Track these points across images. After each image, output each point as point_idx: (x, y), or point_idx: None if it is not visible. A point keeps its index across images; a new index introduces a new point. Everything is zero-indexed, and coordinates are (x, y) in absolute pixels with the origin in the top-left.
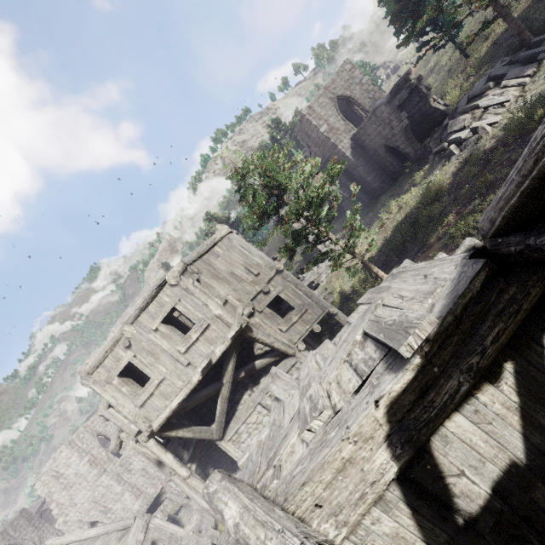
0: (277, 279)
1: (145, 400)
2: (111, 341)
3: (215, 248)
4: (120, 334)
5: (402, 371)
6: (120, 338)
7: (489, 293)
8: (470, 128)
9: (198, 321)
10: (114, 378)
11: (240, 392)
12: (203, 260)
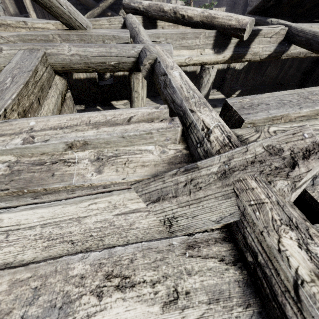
0: None
1: None
2: None
3: None
4: None
5: None
6: None
7: None
8: None
9: None
10: None
11: None
12: None
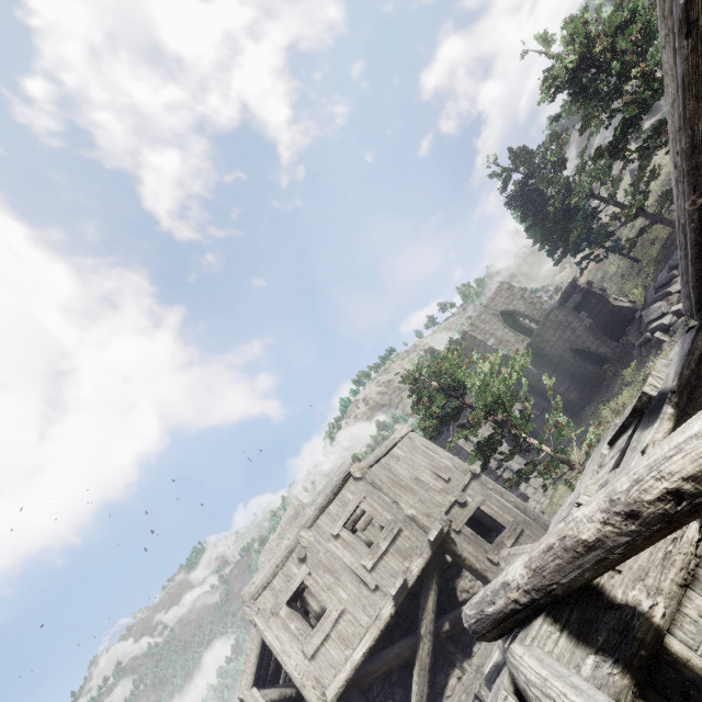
0: (474, 486)
1: (317, 647)
2: (285, 550)
3: (395, 449)
4: (295, 541)
5: (657, 420)
6: (295, 547)
7: None
8: (670, 312)
9: (388, 523)
10: (282, 606)
11: (443, 672)
12: (381, 464)
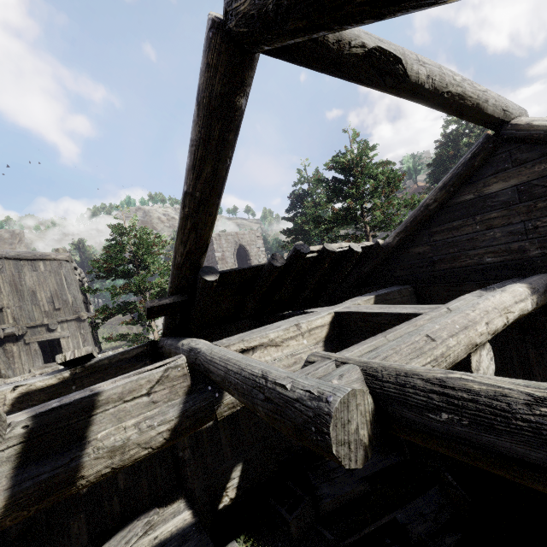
0: (72, 324)
1: None
2: None
3: (40, 262)
4: None
5: (51, 375)
6: None
7: (138, 362)
8: None
9: None
10: None
11: None
12: (17, 263)
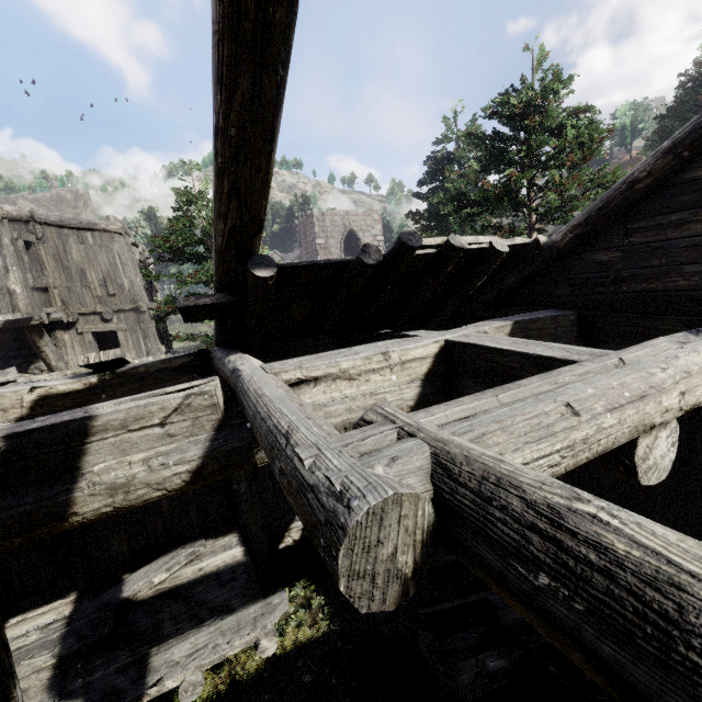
0: (130, 316)
1: None
2: None
3: (88, 233)
4: None
5: (75, 379)
6: None
7: (184, 374)
8: None
9: None
10: None
11: None
12: (60, 231)
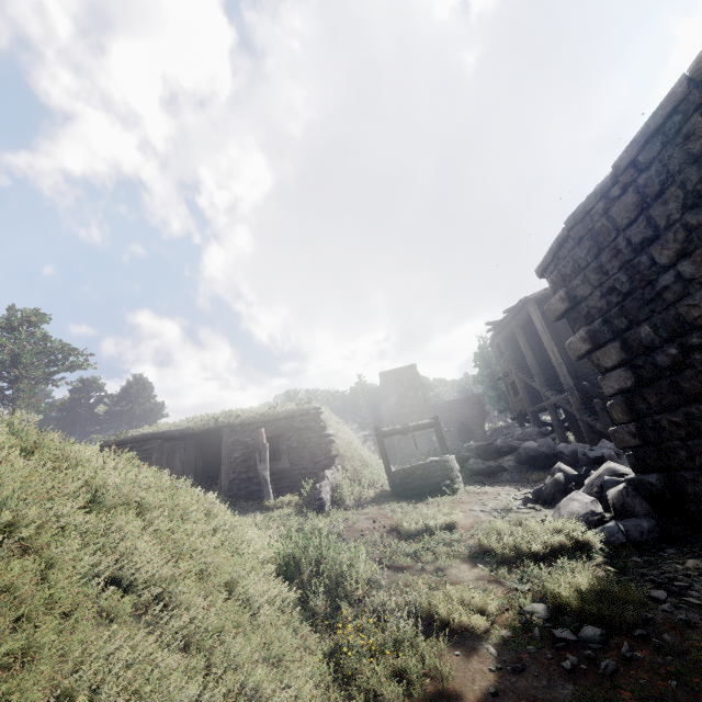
0: None
1: None
2: None
3: None
4: None
5: None
6: None
7: None
8: None
9: None
10: None
11: None
12: None
